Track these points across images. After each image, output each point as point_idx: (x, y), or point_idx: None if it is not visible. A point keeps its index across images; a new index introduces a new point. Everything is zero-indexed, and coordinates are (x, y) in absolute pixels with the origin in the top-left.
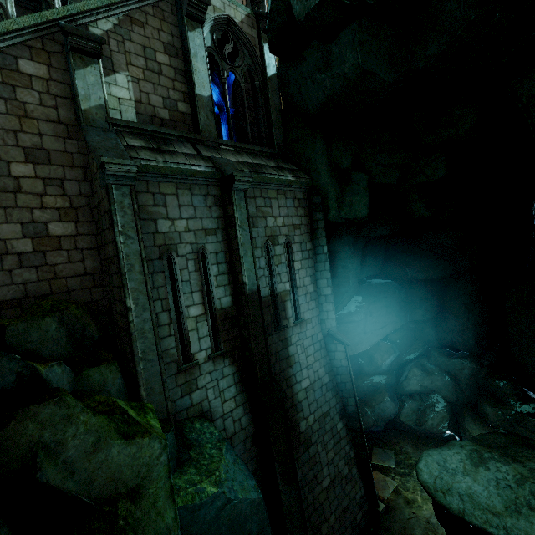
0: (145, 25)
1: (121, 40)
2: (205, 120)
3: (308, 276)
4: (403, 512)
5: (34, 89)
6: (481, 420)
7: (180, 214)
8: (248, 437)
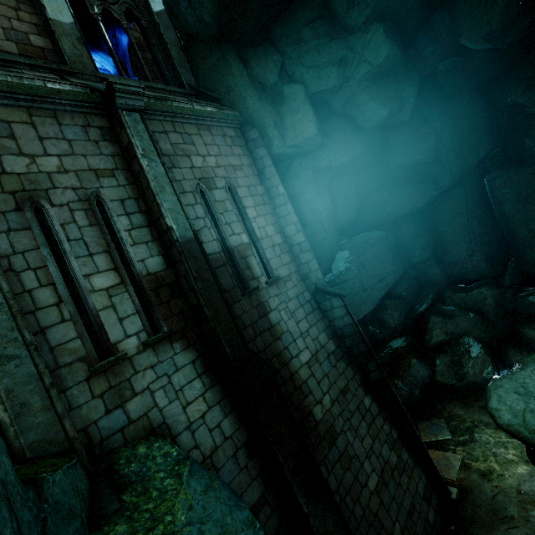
0: None
1: None
2: (72, 50)
3: (270, 225)
4: (483, 491)
5: None
6: (526, 348)
7: (44, 149)
8: (240, 448)
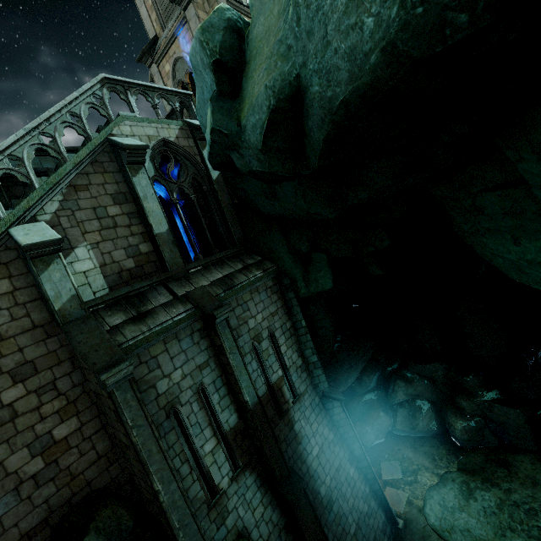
0: (89, 186)
1: (71, 213)
2: (170, 255)
3: (295, 352)
4: (418, 522)
5: (2, 307)
6: (459, 412)
7: (174, 366)
8: (282, 530)
